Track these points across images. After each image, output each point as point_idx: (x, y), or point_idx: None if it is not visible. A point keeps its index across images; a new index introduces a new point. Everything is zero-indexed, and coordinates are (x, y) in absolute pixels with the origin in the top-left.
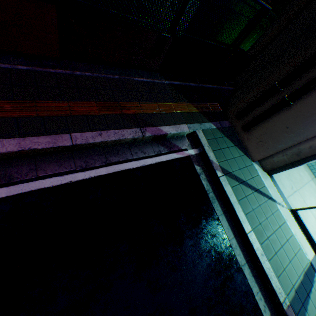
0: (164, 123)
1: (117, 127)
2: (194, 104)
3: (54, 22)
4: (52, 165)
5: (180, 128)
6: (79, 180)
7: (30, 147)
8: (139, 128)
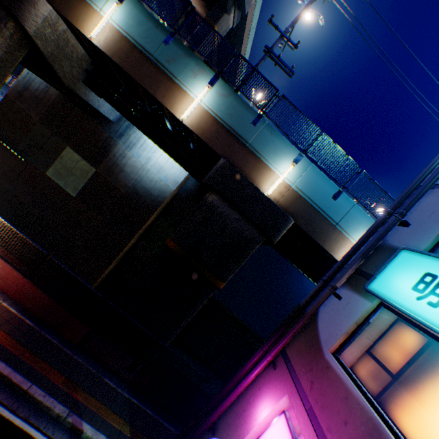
0: (90, 420)
1: (59, 398)
2: (133, 426)
3: (86, 331)
4: (6, 394)
5: (99, 435)
6: (3, 414)
7: (12, 376)
8: (71, 409)
